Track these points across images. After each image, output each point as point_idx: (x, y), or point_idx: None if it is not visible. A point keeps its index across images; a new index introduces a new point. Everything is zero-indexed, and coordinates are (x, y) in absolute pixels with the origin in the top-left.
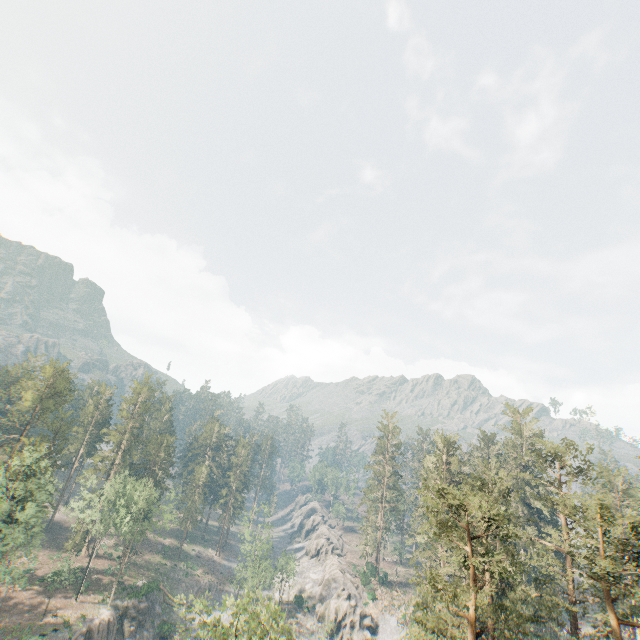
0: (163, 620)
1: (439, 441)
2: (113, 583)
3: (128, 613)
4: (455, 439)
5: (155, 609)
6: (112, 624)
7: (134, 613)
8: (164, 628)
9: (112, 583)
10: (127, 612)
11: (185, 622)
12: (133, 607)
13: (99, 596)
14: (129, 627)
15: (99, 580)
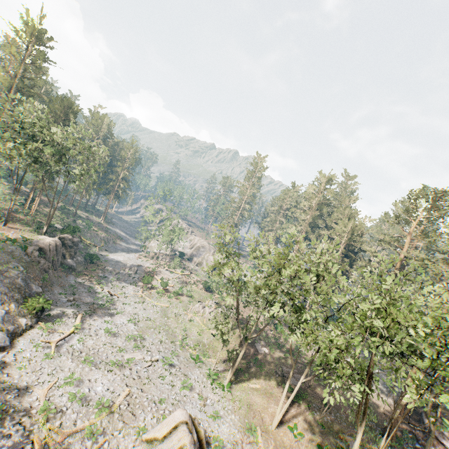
0: (85, 253)
1: (322, 177)
2: (32, 221)
3: (65, 243)
4: (333, 179)
5: (78, 245)
6: (59, 248)
7: (70, 244)
8: (92, 258)
9: (30, 220)
10: (64, 242)
11: (102, 257)
12: (68, 240)
13: (26, 227)
14: (69, 253)
15: (14, 216)
